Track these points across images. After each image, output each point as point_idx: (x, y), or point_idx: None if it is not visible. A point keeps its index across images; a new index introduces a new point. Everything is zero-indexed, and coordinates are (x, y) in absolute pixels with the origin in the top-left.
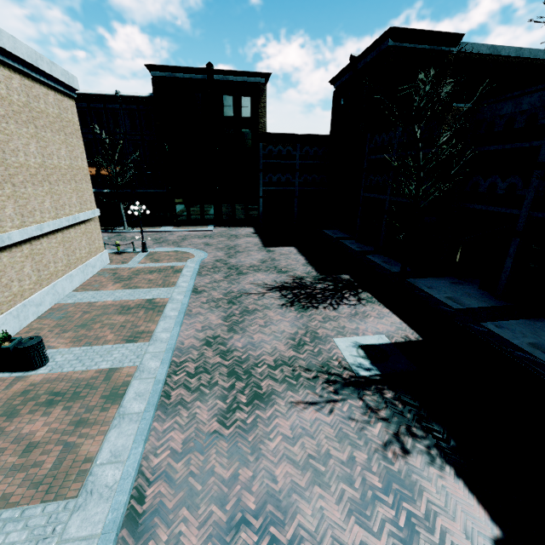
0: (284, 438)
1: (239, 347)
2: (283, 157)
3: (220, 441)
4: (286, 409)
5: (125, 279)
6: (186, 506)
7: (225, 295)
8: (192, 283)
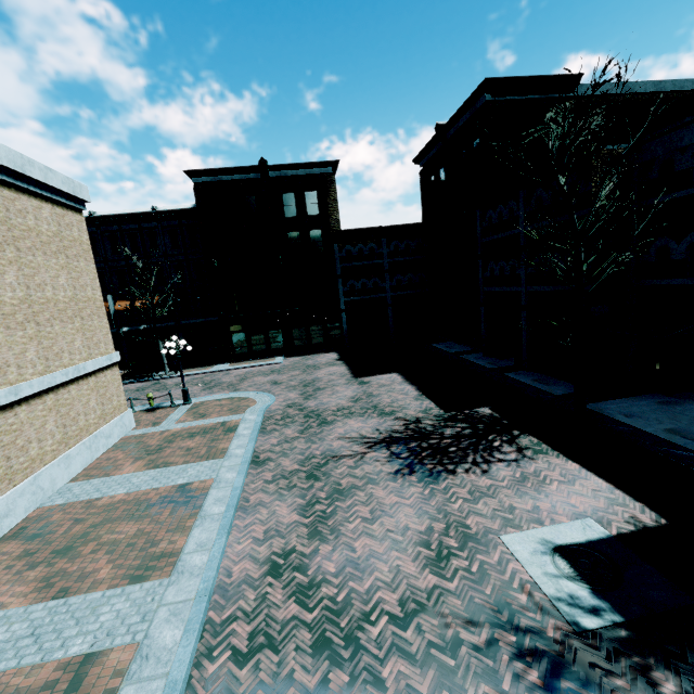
0: None
1: (331, 572)
2: (367, 258)
3: None
4: None
5: (152, 452)
6: None
7: (301, 463)
8: (250, 449)
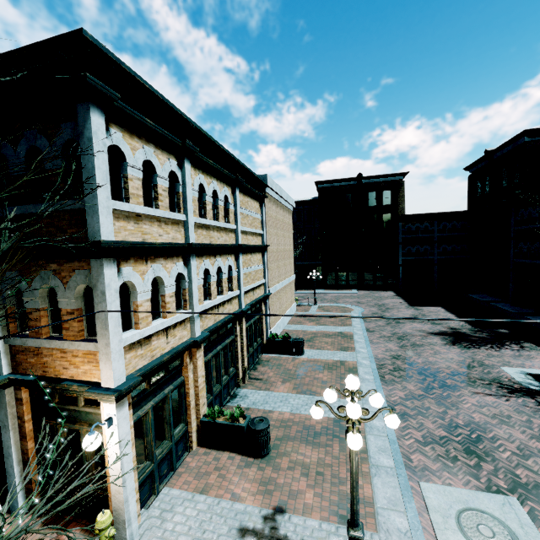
0: (473, 405)
1: (419, 362)
2: (421, 232)
3: (428, 399)
4: (470, 394)
5: (314, 320)
6: (420, 415)
7: (392, 334)
8: (363, 325)
